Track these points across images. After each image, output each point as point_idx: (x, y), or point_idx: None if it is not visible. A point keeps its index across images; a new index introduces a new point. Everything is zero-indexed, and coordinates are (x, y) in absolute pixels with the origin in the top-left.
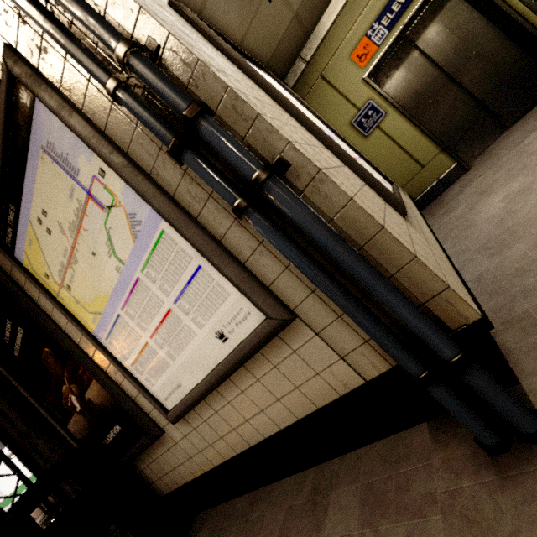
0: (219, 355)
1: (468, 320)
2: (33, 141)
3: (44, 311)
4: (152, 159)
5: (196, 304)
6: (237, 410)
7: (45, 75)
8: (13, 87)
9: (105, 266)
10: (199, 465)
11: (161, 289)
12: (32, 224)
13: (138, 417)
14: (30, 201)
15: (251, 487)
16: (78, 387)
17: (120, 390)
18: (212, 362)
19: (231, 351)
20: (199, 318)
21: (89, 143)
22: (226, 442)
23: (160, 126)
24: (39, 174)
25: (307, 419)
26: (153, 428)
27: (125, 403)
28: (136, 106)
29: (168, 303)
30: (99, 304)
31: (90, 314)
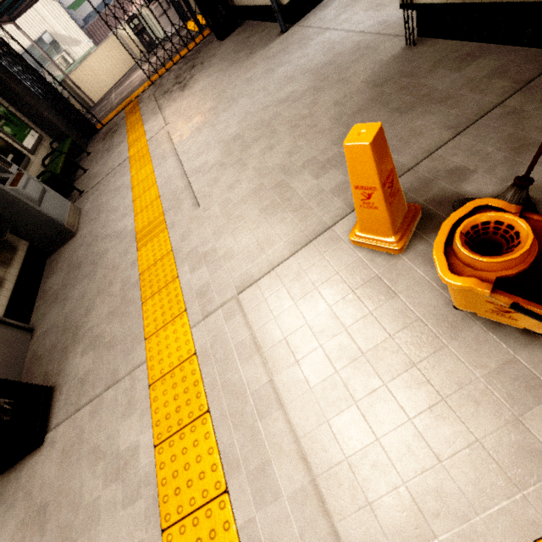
0: None
1: (283, 4)
2: None
3: None
4: None
5: None
6: None
7: None
8: None
9: None
10: (245, 2)
11: None
12: None
13: None
14: None
15: (259, 20)
16: None
17: None
18: None
19: None
20: None
21: None
22: None
23: None
24: None
25: (265, 7)
26: None
27: None
28: None
29: None
30: None
31: None
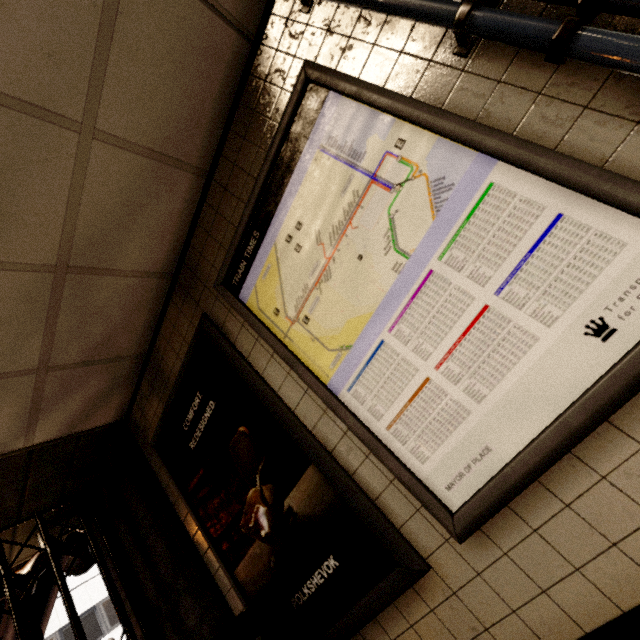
0: (591, 369)
1: None
2: (309, 145)
3: (253, 369)
4: (481, 99)
5: (545, 282)
6: (628, 494)
7: (343, 72)
8: (302, 97)
9: (375, 269)
10: None
11: (473, 276)
12: (276, 246)
13: (383, 531)
14: (283, 218)
15: None
16: (276, 487)
17: (352, 483)
18: (572, 386)
19: (628, 351)
20: (548, 306)
21: (395, 108)
22: (589, 581)
23: (537, 19)
24: (306, 180)
25: None
26: (410, 555)
27: (362, 504)
28: (499, 14)
29: (483, 296)
30: (350, 331)
31: (330, 352)
